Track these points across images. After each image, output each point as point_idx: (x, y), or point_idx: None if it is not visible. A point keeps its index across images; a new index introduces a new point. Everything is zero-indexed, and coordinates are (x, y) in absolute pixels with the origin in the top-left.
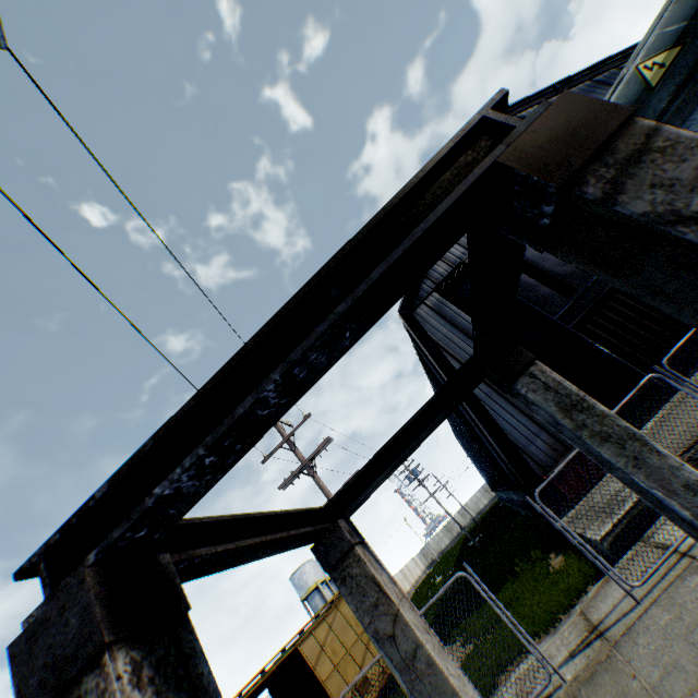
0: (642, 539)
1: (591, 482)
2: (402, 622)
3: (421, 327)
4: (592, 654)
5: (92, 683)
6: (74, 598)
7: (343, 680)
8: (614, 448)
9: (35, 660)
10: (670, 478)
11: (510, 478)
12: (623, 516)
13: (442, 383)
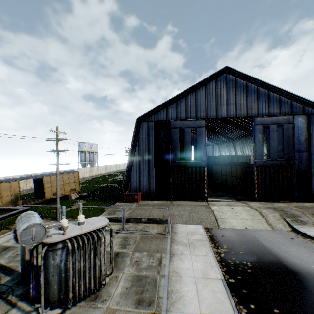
0: None
1: (131, 202)
2: None
3: (140, 129)
4: None
5: None
6: None
7: (51, 190)
8: None
9: None
10: None
11: None
12: (107, 217)
13: None
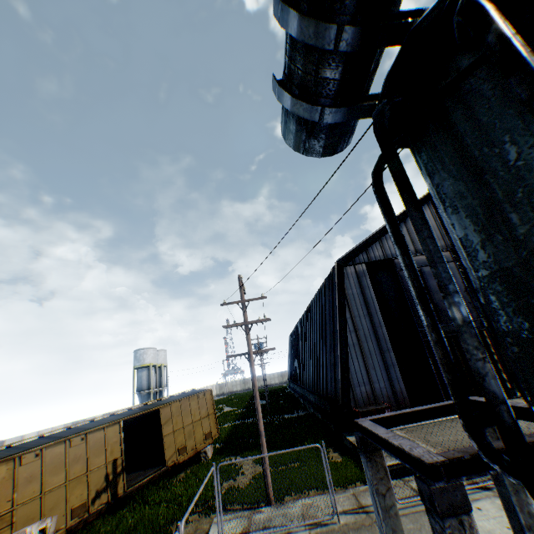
0: (403, 479)
1: None
2: (391, 492)
3: (343, 279)
4: (360, 519)
5: (465, 517)
6: (458, 488)
7: (173, 440)
8: (510, 481)
9: (443, 499)
10: (524, 505)
11: (328, 392)
12: (401, 463)
13: (326, 315)
